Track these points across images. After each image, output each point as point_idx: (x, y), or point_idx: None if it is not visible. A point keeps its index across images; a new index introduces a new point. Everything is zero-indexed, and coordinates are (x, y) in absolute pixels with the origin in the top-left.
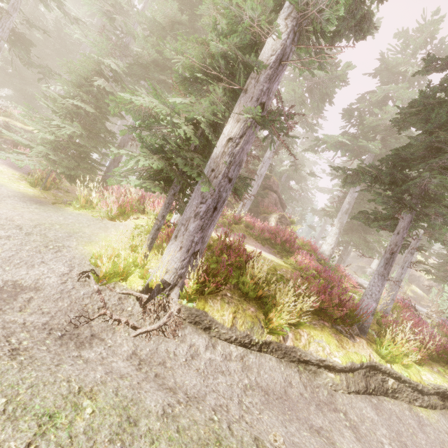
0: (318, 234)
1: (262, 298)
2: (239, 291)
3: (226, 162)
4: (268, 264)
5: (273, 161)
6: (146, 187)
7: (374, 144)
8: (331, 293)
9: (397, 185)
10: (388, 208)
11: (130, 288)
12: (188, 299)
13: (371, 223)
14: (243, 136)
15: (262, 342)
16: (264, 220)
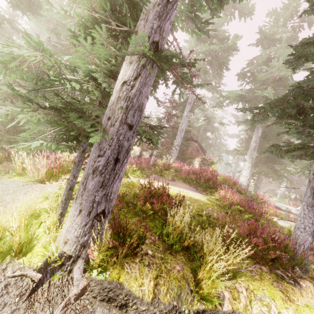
0: (234, 168)
1: (190, 248)
2: (164, 242)
3: (122, 107)
4: (194, 205)
5: (192, 120)
6: (58, 148)
7: (268, 92)
8: (262, 231)
9: (305, 115)
10: (302, 137)
11: (28, 266)
12: (100, 268)
13: (284, 154)
14: (137, 77)
15: (193, 313)
16: (190, 163)
